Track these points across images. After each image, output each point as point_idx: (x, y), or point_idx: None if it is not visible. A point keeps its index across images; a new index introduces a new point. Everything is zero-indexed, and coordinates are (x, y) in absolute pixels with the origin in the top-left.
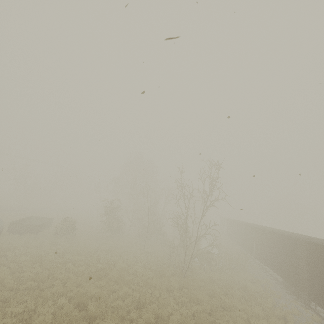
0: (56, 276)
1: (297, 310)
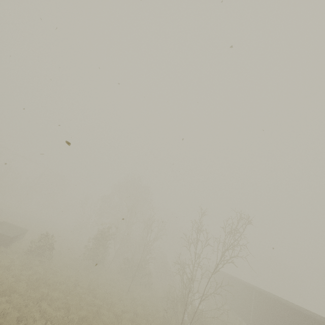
0: (29, 323)
1: None
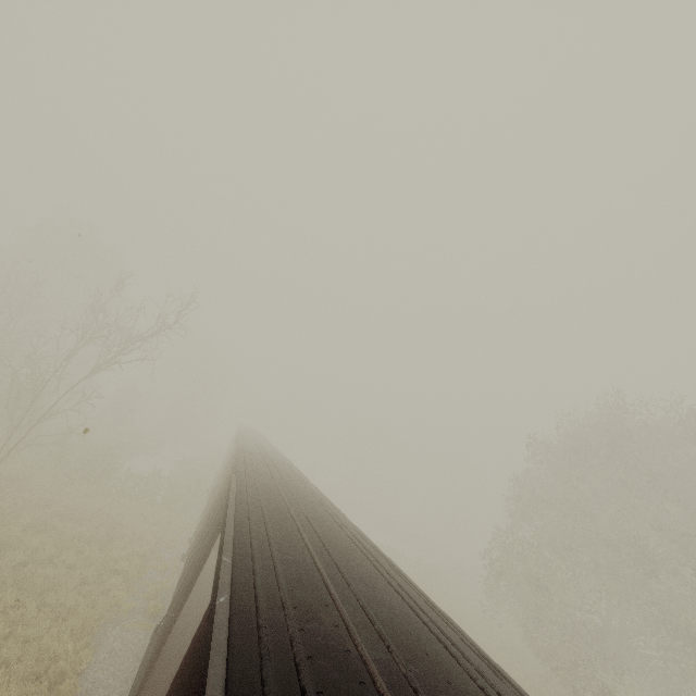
0: None
1: (176, 566)
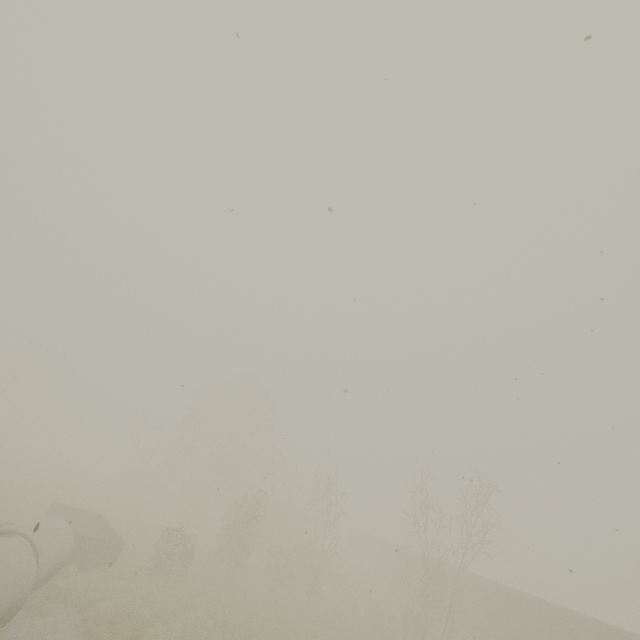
0: None
1: None
